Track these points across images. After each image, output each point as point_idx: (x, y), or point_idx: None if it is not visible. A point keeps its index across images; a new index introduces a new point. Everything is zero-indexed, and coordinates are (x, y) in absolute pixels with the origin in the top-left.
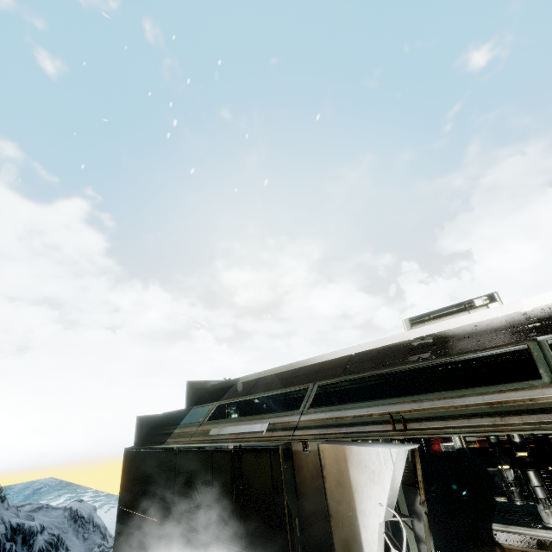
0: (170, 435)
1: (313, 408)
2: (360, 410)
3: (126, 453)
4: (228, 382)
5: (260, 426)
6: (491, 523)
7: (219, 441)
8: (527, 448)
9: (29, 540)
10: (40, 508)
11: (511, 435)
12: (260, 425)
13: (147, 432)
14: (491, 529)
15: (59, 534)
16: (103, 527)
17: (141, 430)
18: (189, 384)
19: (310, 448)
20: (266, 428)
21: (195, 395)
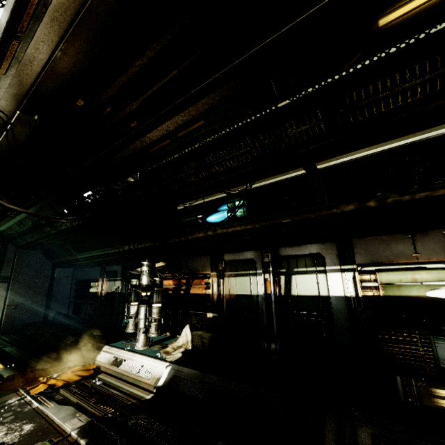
0: None
1: None
2: None
3: None
4: None
5: None
6: (105, 345)
7: None
8: (147, 290)
9: None
10: None
11: (141, 278)
12: None
13: None
14: (101, 349)
15: None
16: None
17: None
18: None
19: None
20: None
21: None
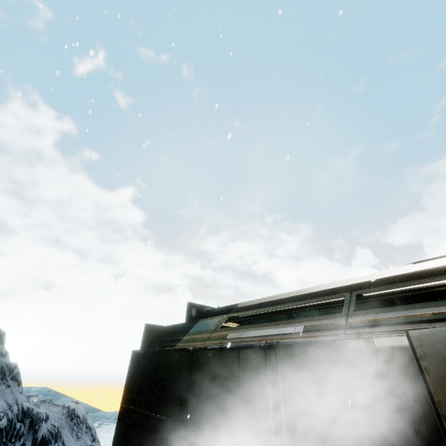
0: (179, 341)
1: (362, 310)
2: (439, 307)
3: (134, 354)
4: (225, 307)
5: (292, 328)
6: None
7: (242, 342)
8: None
9: (35, 425)
10: (44, 401)
11: None
12: (293, 328)
13: (153, 339)
14: None
15: (58, 426)
16: (94, 430)
17: (147, 337)
18: (189, 305)
19: (378, 345)
20: (301, 329)
21: (193, 316)
